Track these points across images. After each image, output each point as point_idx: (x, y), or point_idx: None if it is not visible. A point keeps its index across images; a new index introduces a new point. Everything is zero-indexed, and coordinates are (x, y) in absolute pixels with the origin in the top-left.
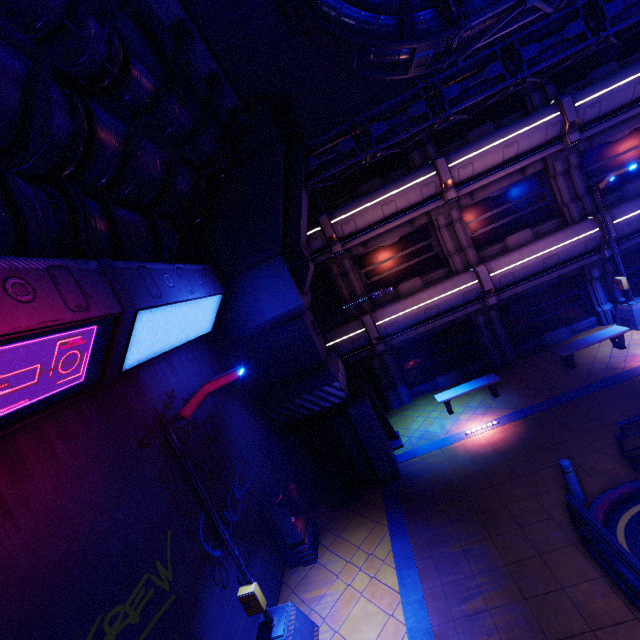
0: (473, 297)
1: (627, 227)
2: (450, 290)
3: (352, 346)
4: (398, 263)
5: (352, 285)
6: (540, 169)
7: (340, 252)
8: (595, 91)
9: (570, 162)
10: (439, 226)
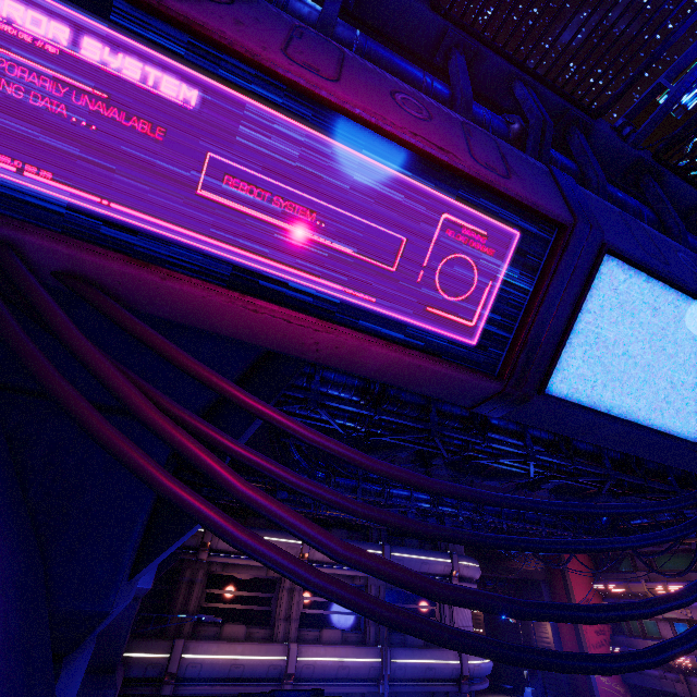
0: (276, 675)
1: (398, 670)
2: (262, 654)
3: (144, 671)
4: (238, 600)
5: (190, 598)
6: (363, 584)
7: (203, 560)
8: (403, 552)
9: (380, 591)
10: (284, 586)
